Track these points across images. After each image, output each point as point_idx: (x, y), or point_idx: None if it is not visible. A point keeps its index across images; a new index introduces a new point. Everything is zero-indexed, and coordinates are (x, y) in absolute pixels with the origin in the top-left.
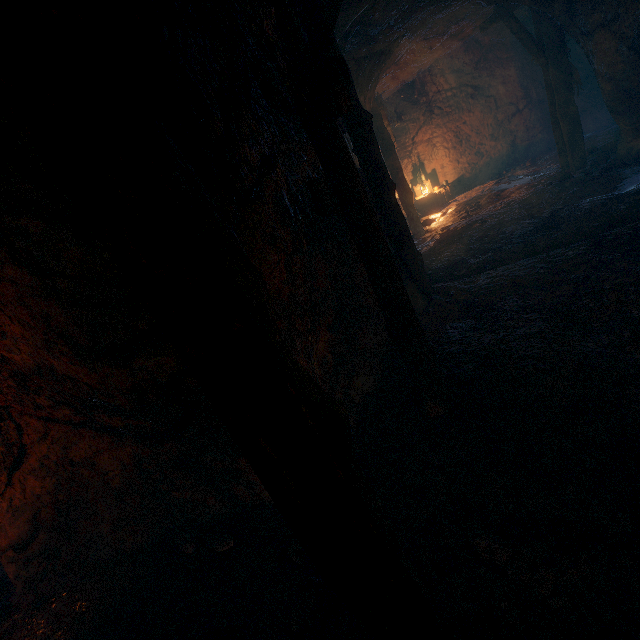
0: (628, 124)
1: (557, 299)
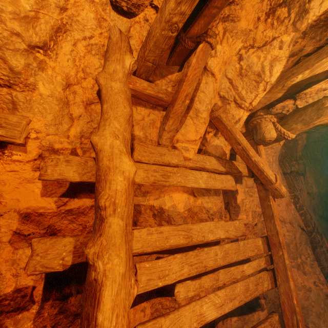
0: None
1: None
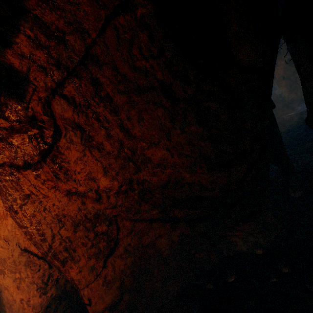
0: (286, 89)
1: (309, 148)
